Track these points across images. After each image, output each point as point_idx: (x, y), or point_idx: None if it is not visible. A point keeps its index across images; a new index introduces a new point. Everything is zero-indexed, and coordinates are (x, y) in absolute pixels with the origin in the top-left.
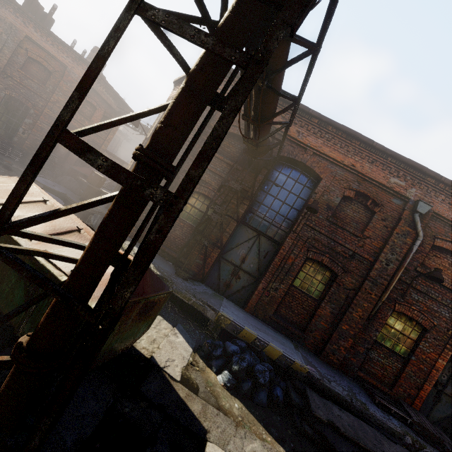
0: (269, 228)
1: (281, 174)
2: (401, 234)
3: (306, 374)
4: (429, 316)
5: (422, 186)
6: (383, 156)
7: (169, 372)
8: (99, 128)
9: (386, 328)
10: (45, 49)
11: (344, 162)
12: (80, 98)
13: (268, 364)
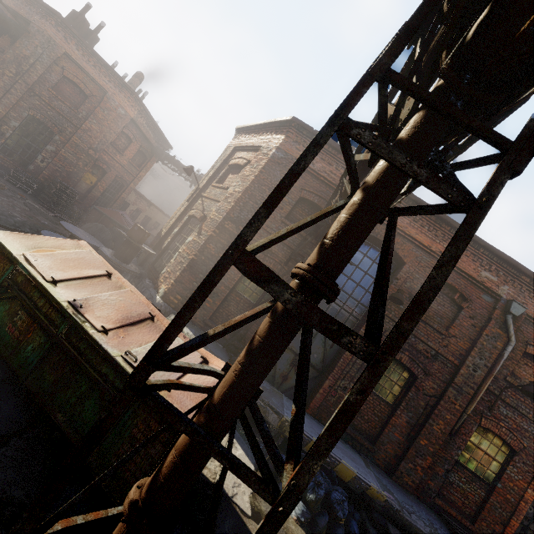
0: (339, 313)
1: (357, 252)
2: (491, 337)
3: (383, 503)
4: (518, 435)
5: (516, 284)
6: (474, 246)
7: (238, 504)
8: (270, 244)
9: (469, 446)
10: (85, 69)
11: (431, 247)
12: (267, 217)
13: (342, 489)
